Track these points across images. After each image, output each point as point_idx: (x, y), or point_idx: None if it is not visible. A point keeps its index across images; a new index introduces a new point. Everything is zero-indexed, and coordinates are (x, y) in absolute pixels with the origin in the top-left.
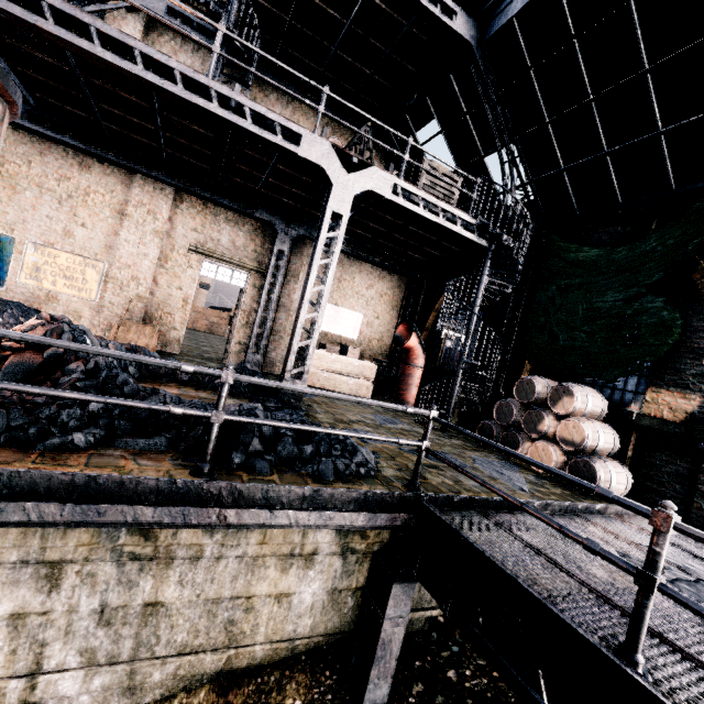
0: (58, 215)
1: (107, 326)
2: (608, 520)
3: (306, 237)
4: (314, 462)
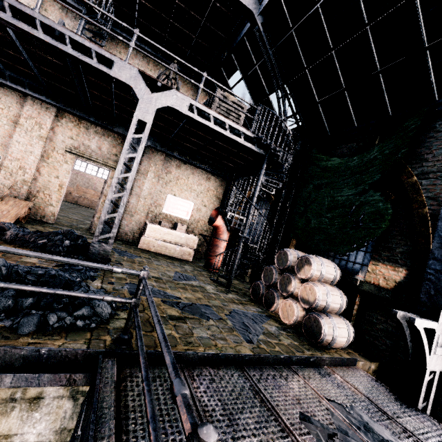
0: None
1: None
2: (318, 372)
3: (152, 147)
4: (18, 315)
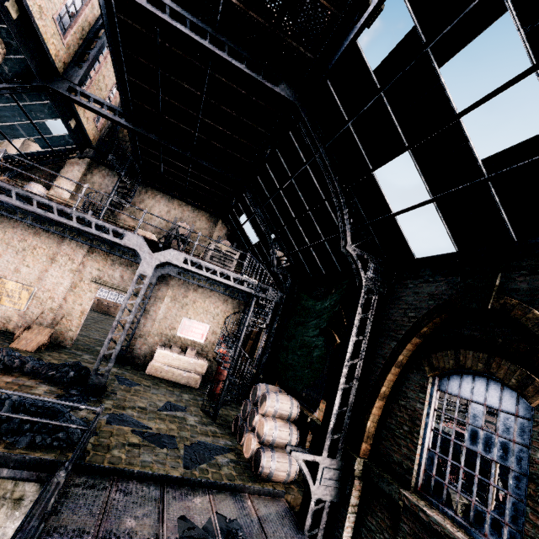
0: (14, 260)
1: (26, 327)
2: (232, 496)
3: (170, 275)
4: (19, 435)
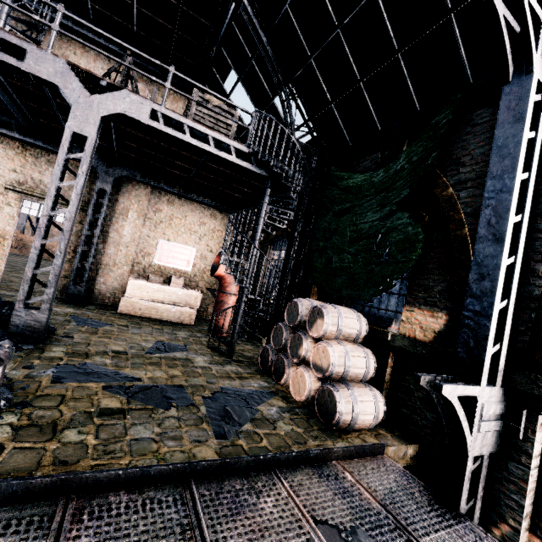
0: None
1: None
2: (318, 474)
3: (130, 178)
4: None
